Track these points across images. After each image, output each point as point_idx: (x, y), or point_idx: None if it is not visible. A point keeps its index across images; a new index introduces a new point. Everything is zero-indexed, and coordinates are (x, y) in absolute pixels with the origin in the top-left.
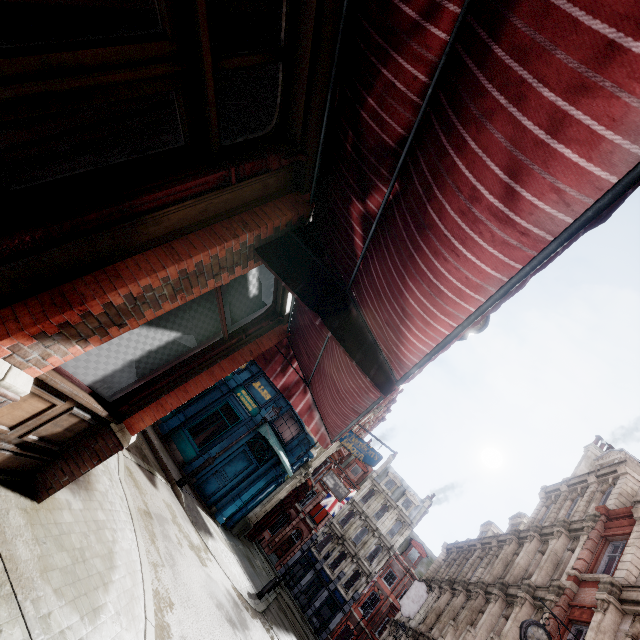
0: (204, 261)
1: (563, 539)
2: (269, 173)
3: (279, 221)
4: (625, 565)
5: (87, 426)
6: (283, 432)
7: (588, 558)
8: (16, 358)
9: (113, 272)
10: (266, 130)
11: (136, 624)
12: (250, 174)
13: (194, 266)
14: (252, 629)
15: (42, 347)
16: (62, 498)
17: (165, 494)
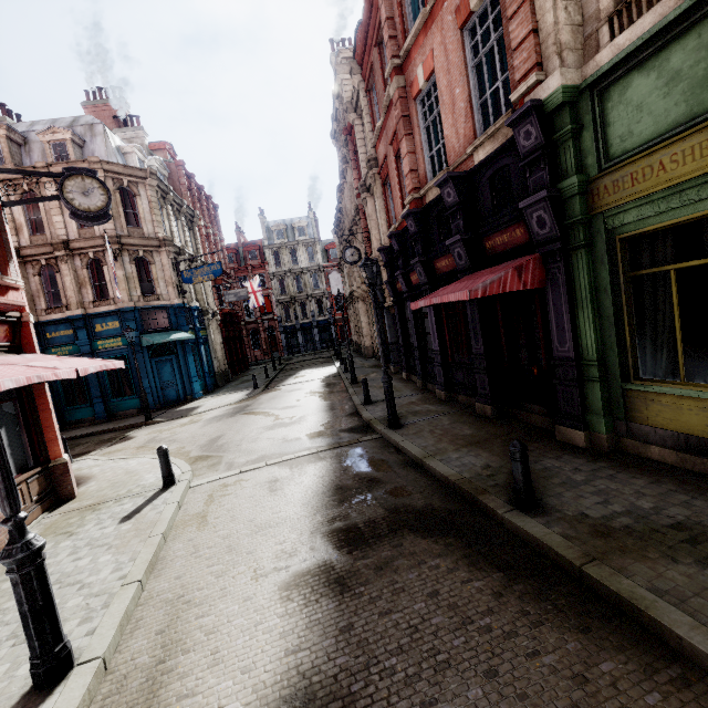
0: None
1: (349, 171)
2: None
3: None
4: (362, 166)
5: (43, 477)
6: (160, 323)
7: (357, 175)
8: None
9: None
10: None
11: None
12: None
13: None
14: (254, 403)
15: None
16: (83, 490)
17: (144, 433)
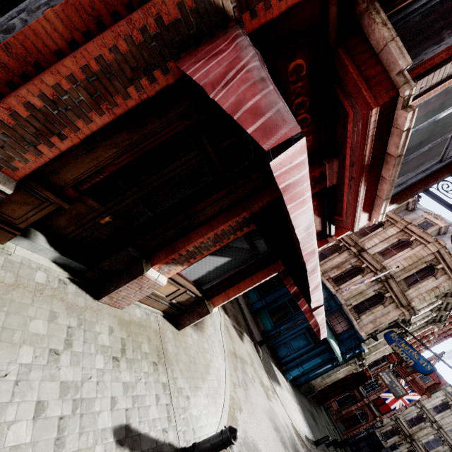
0: (225, 228)
1: None
2: (253, 181)
3: (262, 203)
4: None
5: (195, 300)
6: (335, 325)
7: None
8: (161, 271)
9: (189, 237)
10: (250, 160)
11: (217, 406)
12: (242, 184)
13: (220, 231)
14: None
15: (168, 267)
16: (189, 331)
17: (248, 347)
